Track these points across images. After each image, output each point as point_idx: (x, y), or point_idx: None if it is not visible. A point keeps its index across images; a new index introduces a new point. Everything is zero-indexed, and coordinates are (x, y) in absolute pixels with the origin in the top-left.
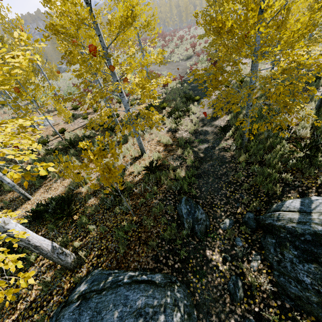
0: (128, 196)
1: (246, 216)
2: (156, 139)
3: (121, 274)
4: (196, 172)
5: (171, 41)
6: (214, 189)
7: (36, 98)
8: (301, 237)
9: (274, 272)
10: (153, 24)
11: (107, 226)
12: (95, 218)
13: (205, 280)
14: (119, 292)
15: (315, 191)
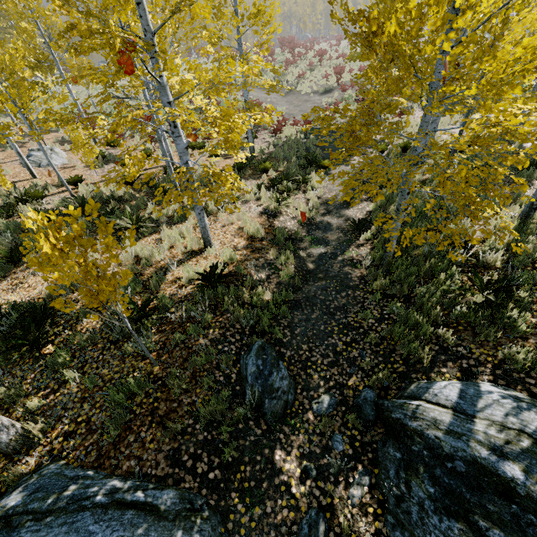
0: (158, 323)
1: (361, 395)
2: (237, 224)
3: (95, 482)
4: (292, 297)
5: (303, 56)
6: (317, 333)
7: (26, 112)
8: (447, 462)
9: (387, 516)
10: (267, 14)
11: (102, 377)
12: (85, 355)
13: (259, 511)
14: (80, 522)
15: (489, 373)
